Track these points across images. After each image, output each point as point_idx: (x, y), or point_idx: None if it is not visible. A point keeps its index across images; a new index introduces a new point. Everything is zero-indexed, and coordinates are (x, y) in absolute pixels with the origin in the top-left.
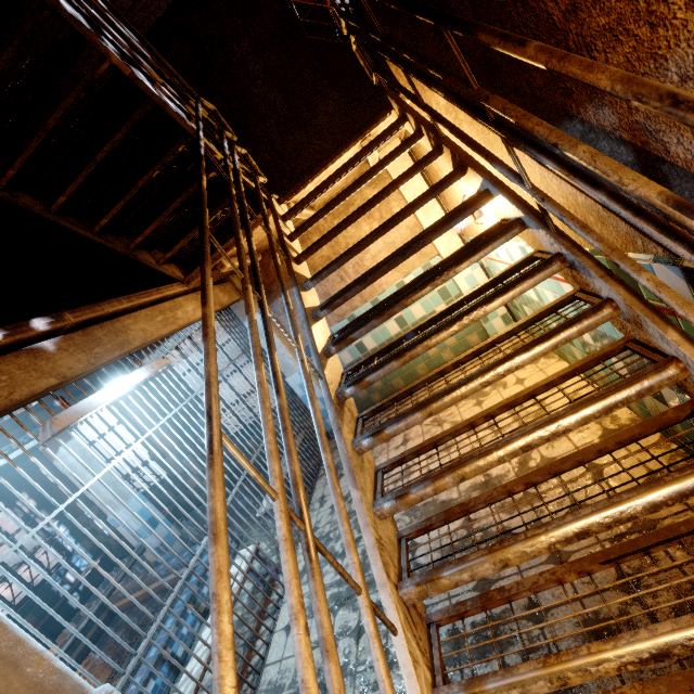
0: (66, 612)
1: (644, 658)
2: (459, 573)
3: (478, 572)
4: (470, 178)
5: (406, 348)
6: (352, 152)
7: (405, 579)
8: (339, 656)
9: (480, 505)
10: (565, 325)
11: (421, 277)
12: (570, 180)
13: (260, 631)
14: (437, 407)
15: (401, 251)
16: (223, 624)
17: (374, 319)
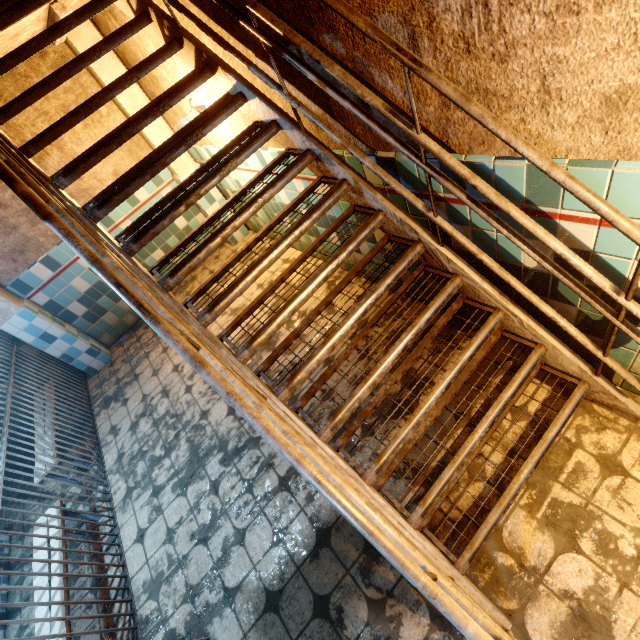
0: None
1: (400, 353)
2: (311, 365)
3: (321, 359)
4: (219, 79)
5: (217, 231)
6: (37, 14)
7: (277, 390)
8: (206, 513)
9: (304, 328)
10: (326, 198)
11: (200, 170)
12: (327, 90)
13: (106, 566)
14: (260, 270)
15: (177, 143)
16: (248, 403)
17: (173, 210)
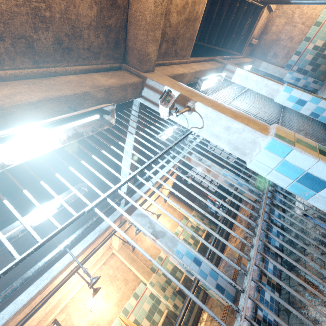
0: (229, 192)
1: None
2: None
3: None
4: None
5: None
6: None
7: None
8: None
9: None
10: None
11: None
12: None
13: None
14: None
15: None
16: None
17: None
